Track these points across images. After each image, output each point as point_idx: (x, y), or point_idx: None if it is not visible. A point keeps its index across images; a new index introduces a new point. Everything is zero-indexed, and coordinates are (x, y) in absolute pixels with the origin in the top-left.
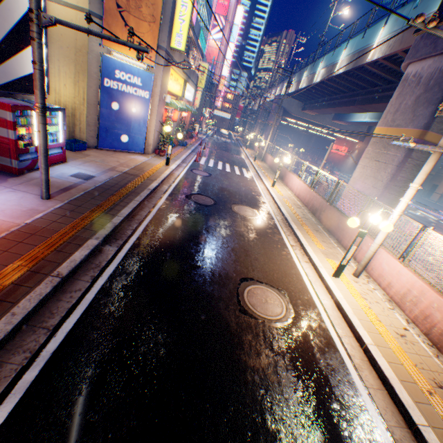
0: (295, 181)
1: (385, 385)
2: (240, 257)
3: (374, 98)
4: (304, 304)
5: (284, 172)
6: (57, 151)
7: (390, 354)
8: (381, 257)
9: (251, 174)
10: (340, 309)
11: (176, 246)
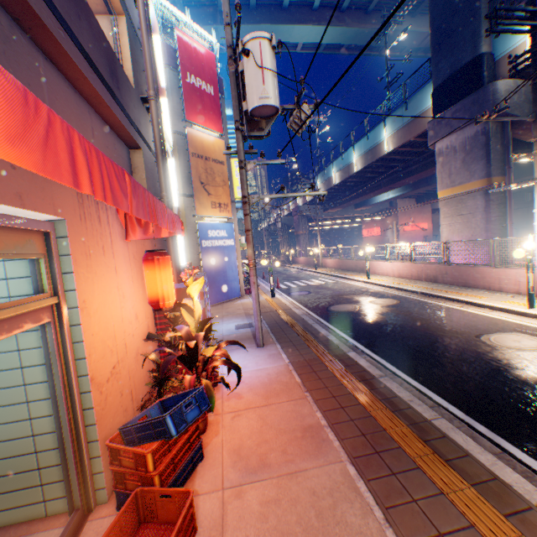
0: (385, 264)
1: None
2: (446, 327)
3: (399, 176)
4: None
5: (361, 264)
6: (209, 313)
7: None
8: None
9: (331, 279)
10: None
11: (394, 338)
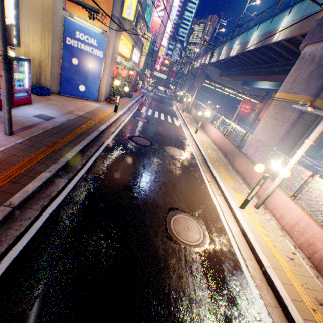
0: (213, 129)
1: (279, 304)
2: (169, 190)
3: (274, 71)
4: (217, 231)
5: (204, 122)
6: (23, 94)
7: (283, 275)
8: (276, 194)
9: (180, 122)
10: (244, 236)
11: (118, 179)
